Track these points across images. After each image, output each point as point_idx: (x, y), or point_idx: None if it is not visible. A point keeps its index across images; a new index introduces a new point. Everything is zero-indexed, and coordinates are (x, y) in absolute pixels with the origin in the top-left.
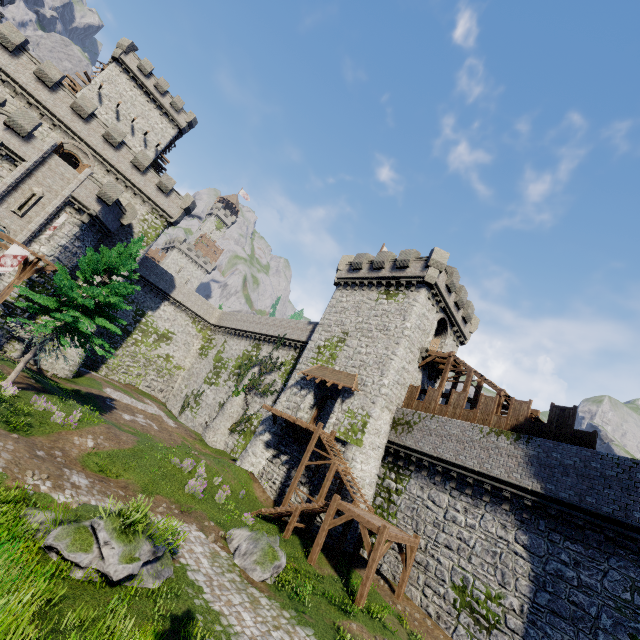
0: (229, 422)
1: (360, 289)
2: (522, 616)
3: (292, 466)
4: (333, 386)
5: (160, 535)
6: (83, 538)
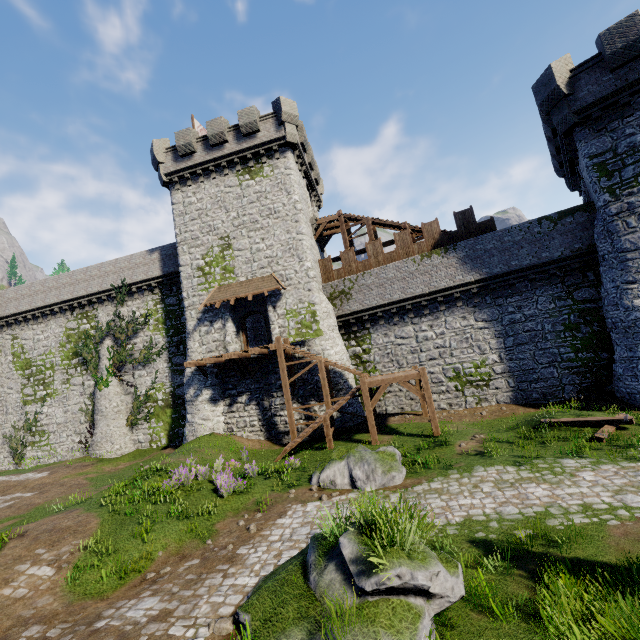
0: (120, 419)
1: (208, 179)
2: (503, 361)
3: (260, 399)
4: (247, 301)
5: (396, 520)
6: (390, 614)
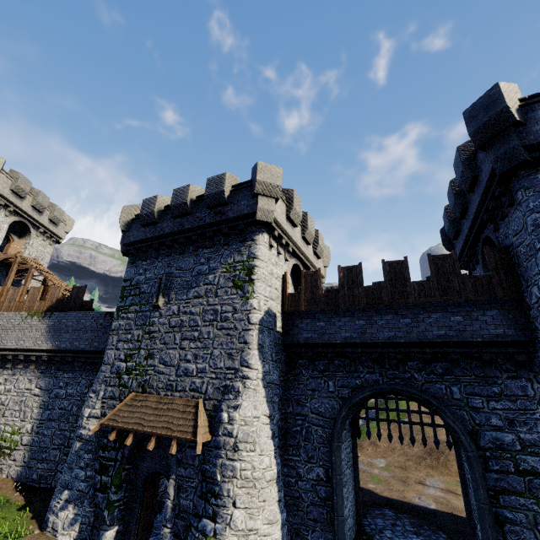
0: None
1: None
2: (32, 433)
3: None
4: None
5: None
6: None
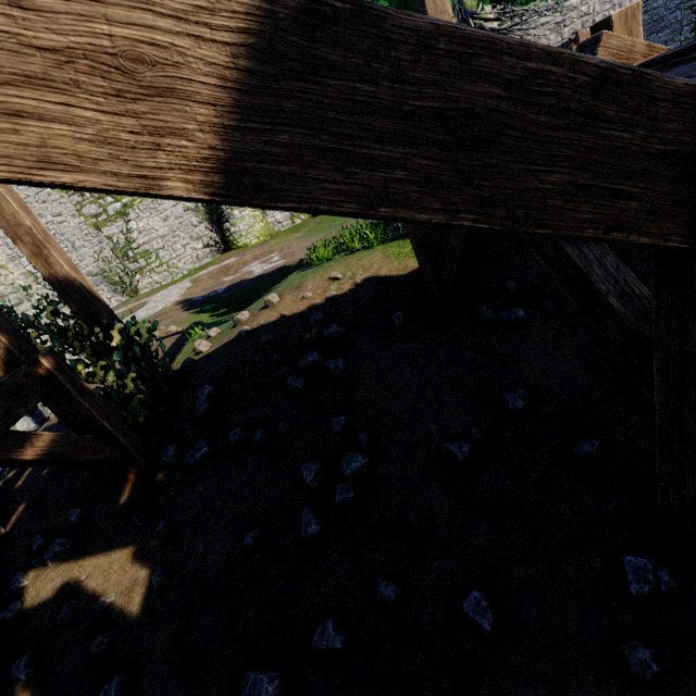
0: None
1: None
2: None
3: None
4: None
5: None
6: None
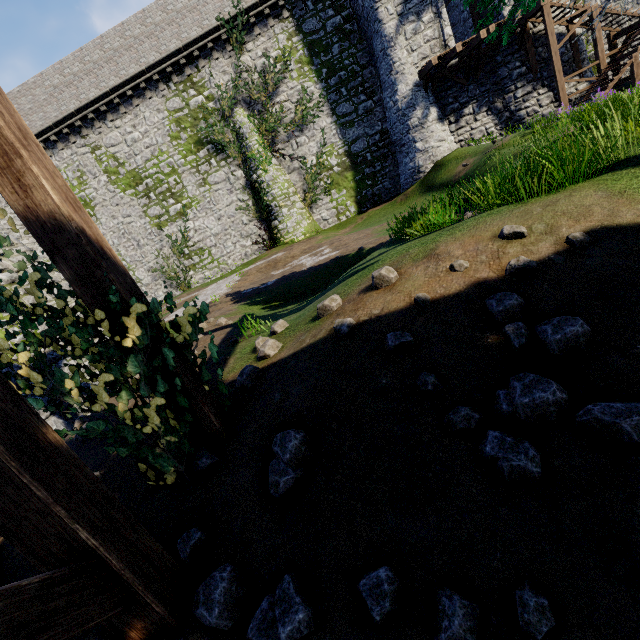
0: (298, 200)
1: None
2: None
3: (491, 102)
4: None
5: None
6: None
